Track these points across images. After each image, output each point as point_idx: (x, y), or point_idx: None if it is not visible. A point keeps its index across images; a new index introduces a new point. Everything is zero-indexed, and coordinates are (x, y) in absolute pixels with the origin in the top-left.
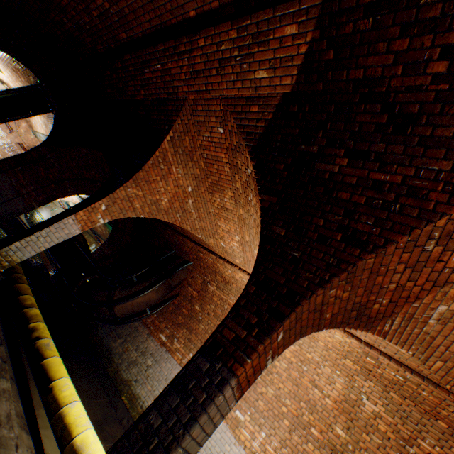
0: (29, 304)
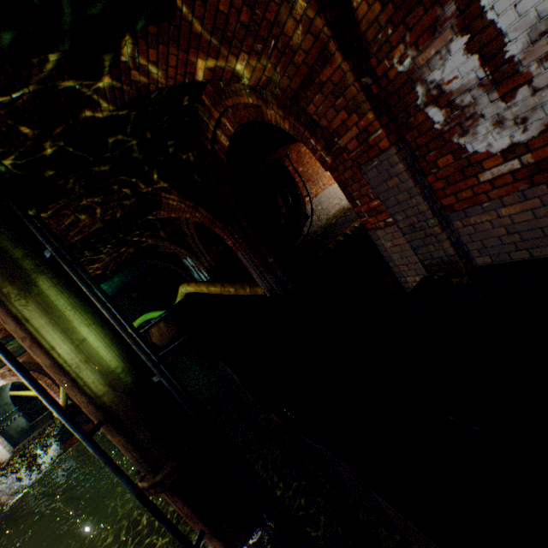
0: None
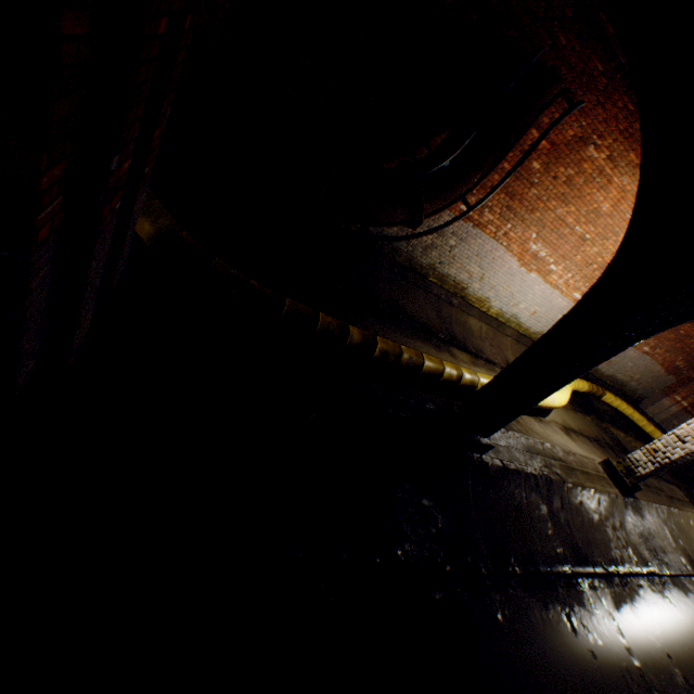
0: (457, 377)
